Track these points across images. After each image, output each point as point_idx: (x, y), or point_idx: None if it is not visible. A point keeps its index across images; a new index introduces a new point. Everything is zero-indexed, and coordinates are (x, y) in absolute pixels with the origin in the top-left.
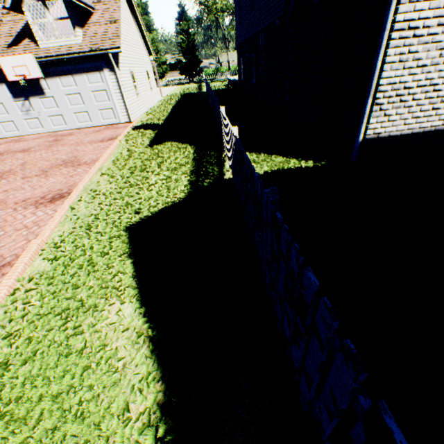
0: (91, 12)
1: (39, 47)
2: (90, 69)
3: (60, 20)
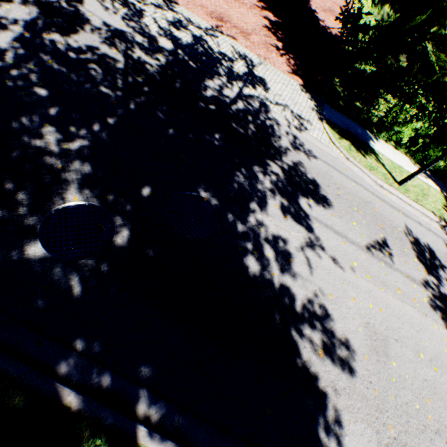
0: None
1: None
2: None
3: None
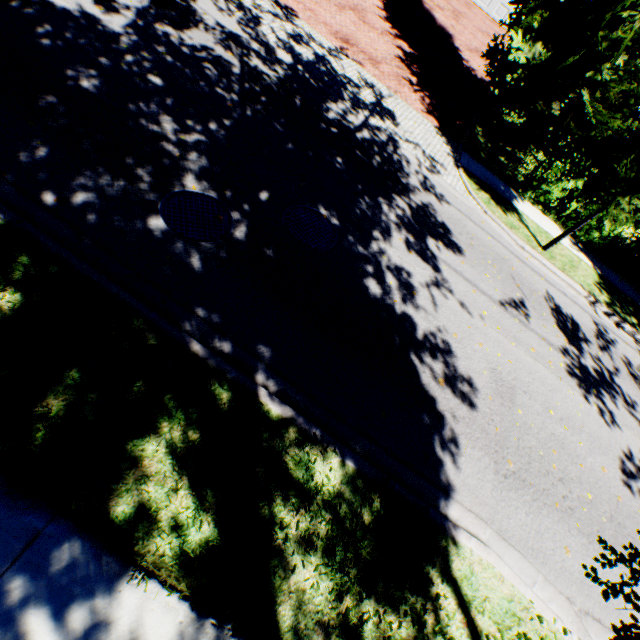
0: None
1: None
2: None
3: None
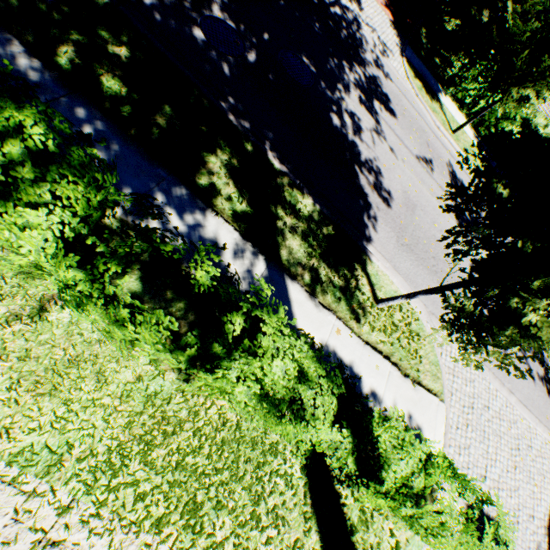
0: None
1: None
2: None
3: None
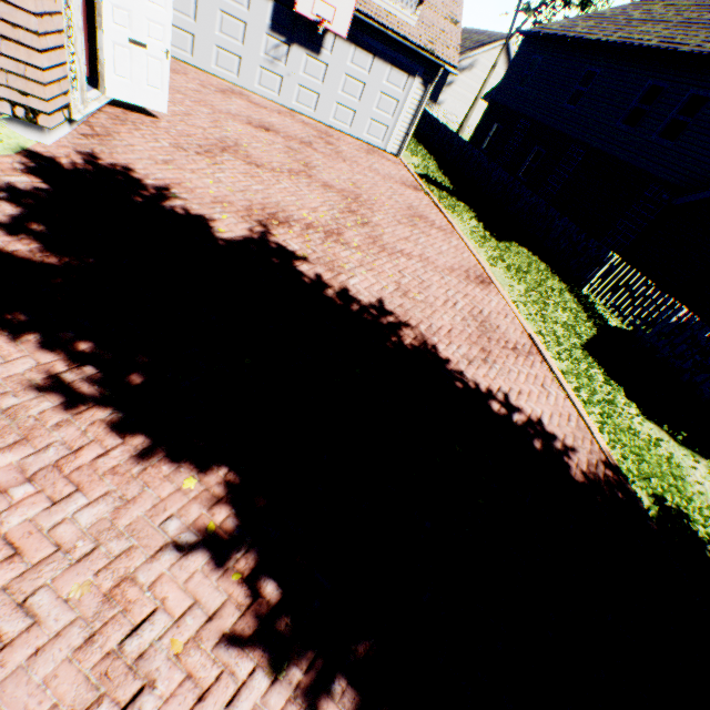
0: None
1: None
2: (401, 64)
3: None
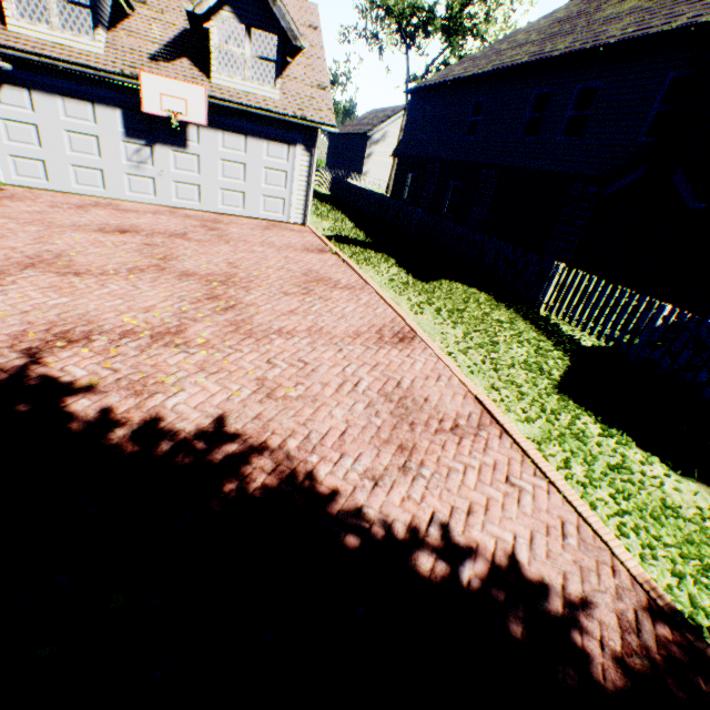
0: (286, 60)
1: (208, 80)
2: (277, 137)
3: (261, 59)
